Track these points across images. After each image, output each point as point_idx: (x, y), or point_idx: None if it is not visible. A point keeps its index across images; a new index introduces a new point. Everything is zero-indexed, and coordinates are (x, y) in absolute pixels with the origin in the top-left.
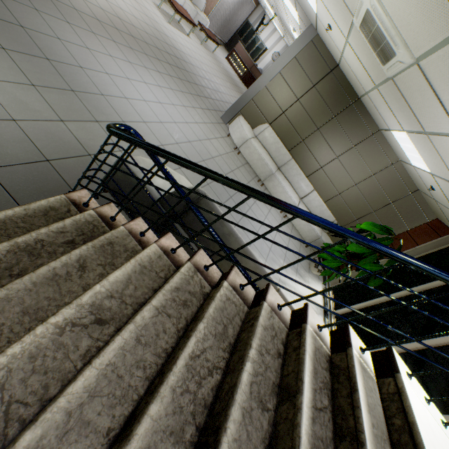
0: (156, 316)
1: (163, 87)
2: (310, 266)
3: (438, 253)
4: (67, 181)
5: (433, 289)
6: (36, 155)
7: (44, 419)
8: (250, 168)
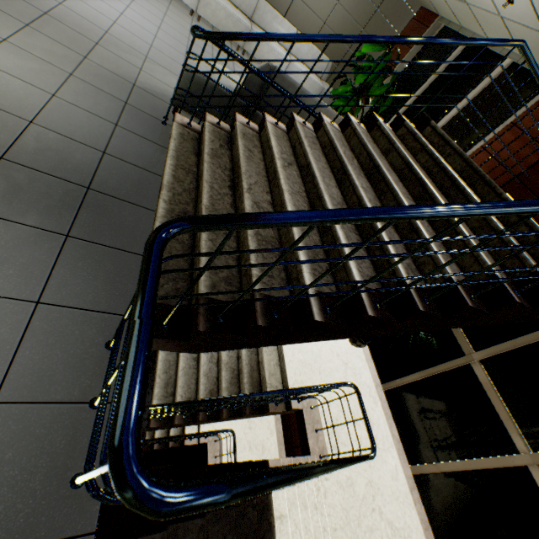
0: (311, 150)
1: None
2: None
3: (428, 48)
4: (152, 115)
5: (430, 85)
6: (117, 101)
7: (320, 183)
8: None
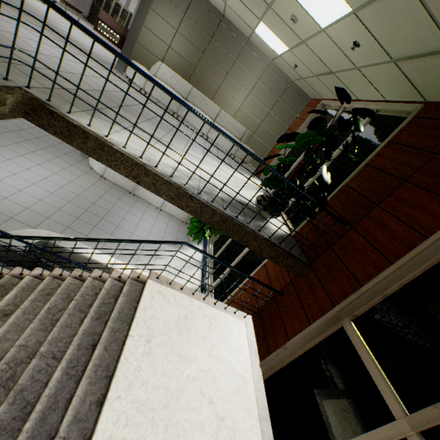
0: (32, 303)
1: (13, 158)
2: (188, 237)
3: None
4: None
5: None
6: None
7: None
8: (121, 186)
